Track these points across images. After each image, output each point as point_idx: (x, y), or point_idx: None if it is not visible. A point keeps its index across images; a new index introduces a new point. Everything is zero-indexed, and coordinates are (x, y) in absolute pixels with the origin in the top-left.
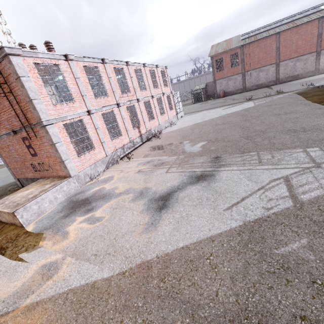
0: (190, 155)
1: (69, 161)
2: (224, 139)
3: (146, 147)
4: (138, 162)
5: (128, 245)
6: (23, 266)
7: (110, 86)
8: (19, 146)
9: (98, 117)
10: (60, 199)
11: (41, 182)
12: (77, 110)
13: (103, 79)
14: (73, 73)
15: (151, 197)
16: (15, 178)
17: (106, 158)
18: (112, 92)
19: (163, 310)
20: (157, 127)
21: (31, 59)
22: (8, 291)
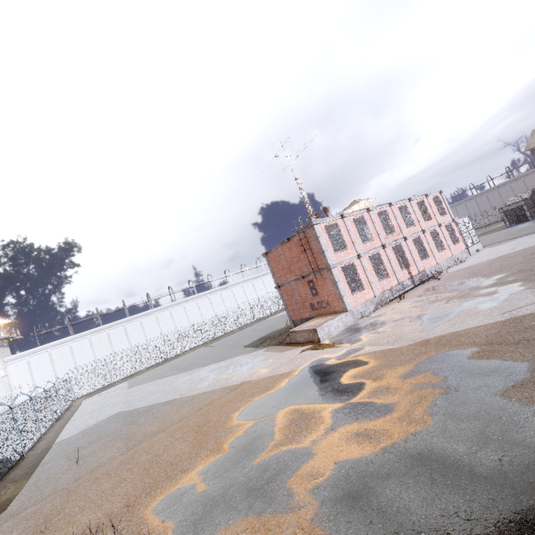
0: (476, 288)
1: (345, 297)
2: (532, 269)
3: (420, 289)
4: (412, 301)
5: (411, 336)
6: (337, 350)
7: (374, 230)
8: (303, 288)
9: (366, 259)
10: (341, 328)
11: (320, 317)
12: (349, 255)
13: (368, 226)
14: (346, 227)
15: (428, 318)
16: (290, 320)
17: (375, 299)
18: (376, 236)
19: (437, 348)
20: (433, 267)
21: (323, 224)
22: (336, 356)
